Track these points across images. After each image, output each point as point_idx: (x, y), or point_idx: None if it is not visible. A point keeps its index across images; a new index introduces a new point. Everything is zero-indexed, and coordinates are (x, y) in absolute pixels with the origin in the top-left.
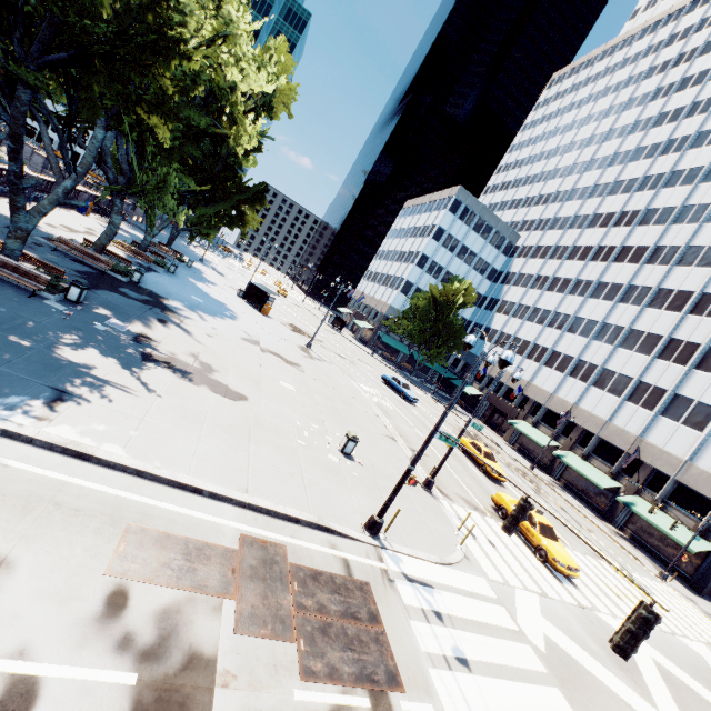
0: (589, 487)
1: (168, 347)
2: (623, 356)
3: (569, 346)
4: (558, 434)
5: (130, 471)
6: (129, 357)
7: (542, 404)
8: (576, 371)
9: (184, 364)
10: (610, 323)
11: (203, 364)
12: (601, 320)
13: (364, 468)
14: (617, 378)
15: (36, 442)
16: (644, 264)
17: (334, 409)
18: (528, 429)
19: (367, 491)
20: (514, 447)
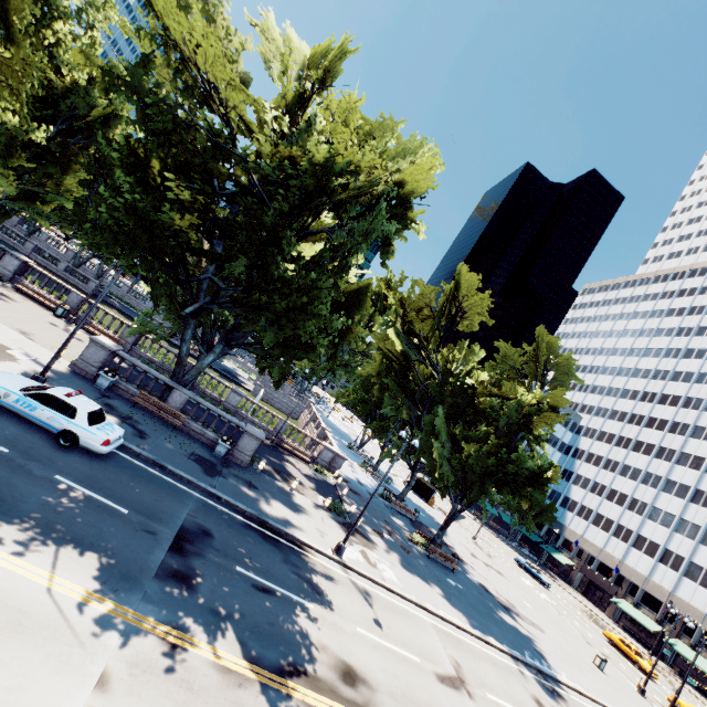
0: (703, 678)
1: (491, 590)
2: (706, 553)
3: (652, 532)
4: (661, 619)
5: (591, 699)
6: (504, 610)
7: (639, 586)
8: (664, 559)
9: (509, 606)
10: (686, 520)
11: (508, 601)
12: (678, 515)
13: (614, 680)
14: (705, 573)
15: (569, 687)
16: (705, 473)
17: (554, 621)
18: (631, 610)
19: (632, 701)
20: (619, 625)
